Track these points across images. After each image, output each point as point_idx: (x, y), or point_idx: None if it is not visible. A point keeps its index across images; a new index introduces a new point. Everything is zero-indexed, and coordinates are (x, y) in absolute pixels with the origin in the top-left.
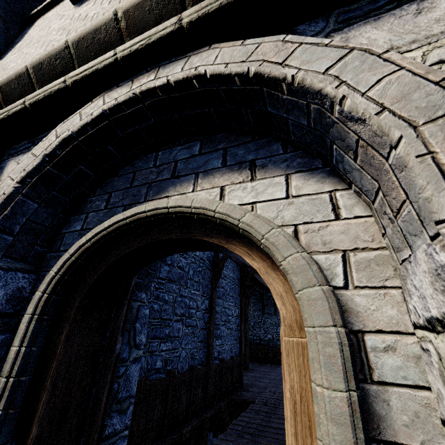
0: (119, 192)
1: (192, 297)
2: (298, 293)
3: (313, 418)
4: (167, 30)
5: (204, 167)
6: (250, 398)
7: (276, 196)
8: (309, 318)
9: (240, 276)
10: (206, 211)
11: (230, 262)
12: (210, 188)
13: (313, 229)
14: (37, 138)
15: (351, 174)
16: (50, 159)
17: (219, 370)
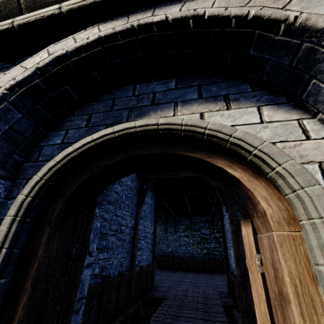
0: (99, 114)
1: (123, 217)
2: (292, 193)
3: (315, 298)
4: None
5: (181, 98)
6: (161, 296)
7: (252, 121)
8: (312, 211)
9: (155, 203)
10: (196, 128)
11: (149, 192)
12: (190, 113)
13: (289, 146)
14: (18, 60)
15: (323, 104)
16: (41, 73)
17: (139, 275)
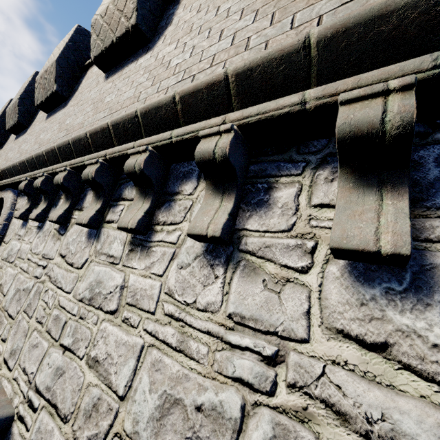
0: None
1: None
2: None
3: None
4: (3, 184)
5: None
6: None
7: None
8: None
9: None
10: None
11: None
12: None
13: None
14: None
15: None
16: None
17: None
